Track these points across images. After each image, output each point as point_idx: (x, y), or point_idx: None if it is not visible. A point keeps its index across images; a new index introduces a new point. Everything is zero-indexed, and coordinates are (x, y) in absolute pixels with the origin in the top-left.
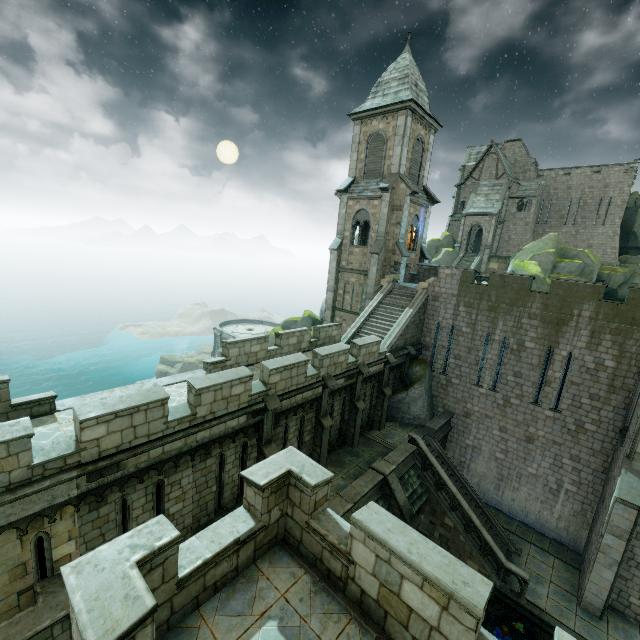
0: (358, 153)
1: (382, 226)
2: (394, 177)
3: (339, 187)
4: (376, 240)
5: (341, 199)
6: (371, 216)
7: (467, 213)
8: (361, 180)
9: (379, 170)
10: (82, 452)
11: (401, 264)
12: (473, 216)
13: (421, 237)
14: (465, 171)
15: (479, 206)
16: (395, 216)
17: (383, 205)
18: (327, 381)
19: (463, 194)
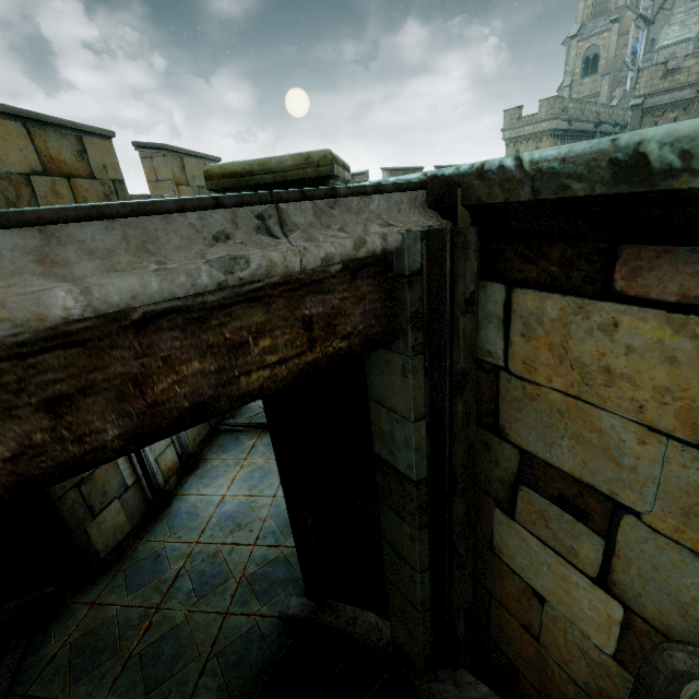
0: (585, 2)
1: (611, 52)
2: (622, 9)
3: (570, 34)
4: (606, 65)
5: (571, 44)
6: (601, 48)
7: (660, 47)
8: (588, 23)
9: (606, 9)
10: (567, 112)
11: (627, 78)
12: (667, 49)
13: (638, 58)
14: (655, 5)
15: (673, 36)
16: (622, 41)
17: (612, 35)
18: (616, 122)
19: (653, 31)
